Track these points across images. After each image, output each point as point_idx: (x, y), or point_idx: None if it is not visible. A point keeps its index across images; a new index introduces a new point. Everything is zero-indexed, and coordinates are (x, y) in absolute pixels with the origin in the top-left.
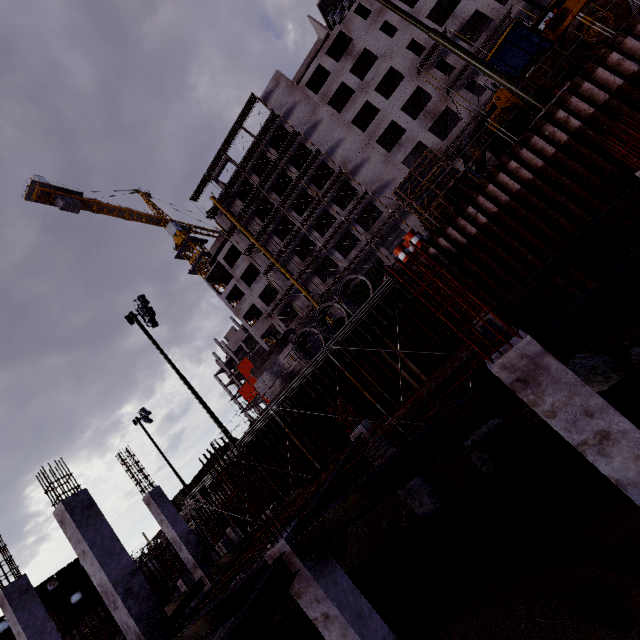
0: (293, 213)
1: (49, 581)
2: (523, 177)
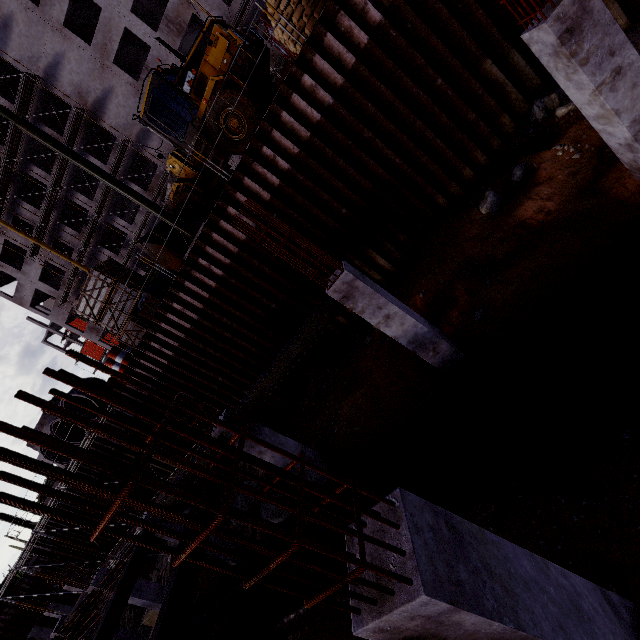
0: (35, 169)
1: None
2: (191, 316)
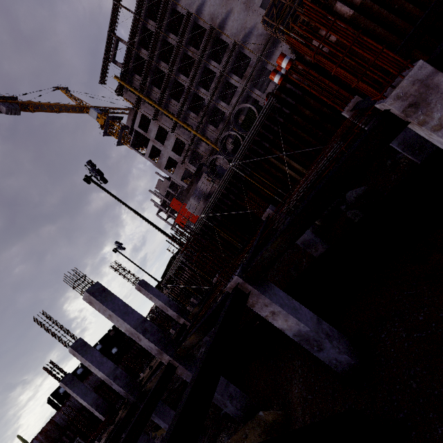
0: (181, 76)
1: (96, 346)
2: None
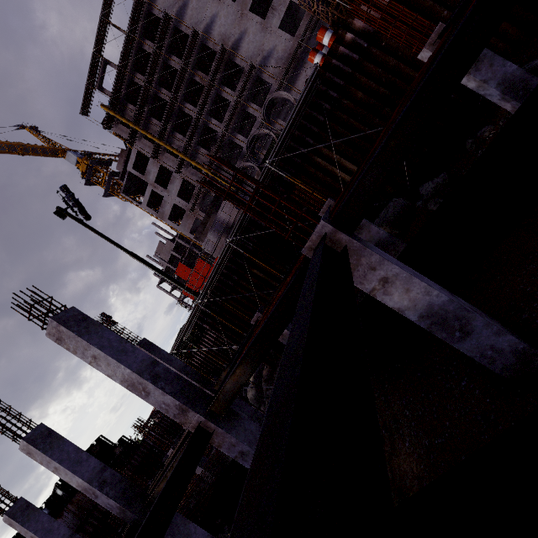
0: (187, 105)
1: None
2: None
